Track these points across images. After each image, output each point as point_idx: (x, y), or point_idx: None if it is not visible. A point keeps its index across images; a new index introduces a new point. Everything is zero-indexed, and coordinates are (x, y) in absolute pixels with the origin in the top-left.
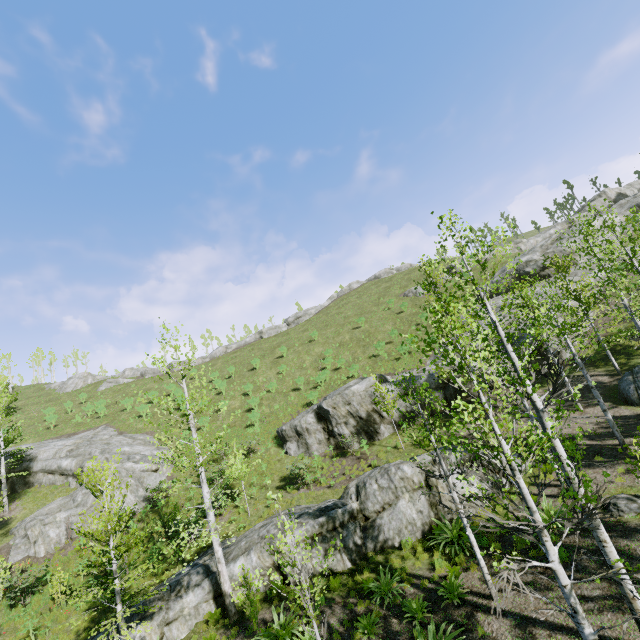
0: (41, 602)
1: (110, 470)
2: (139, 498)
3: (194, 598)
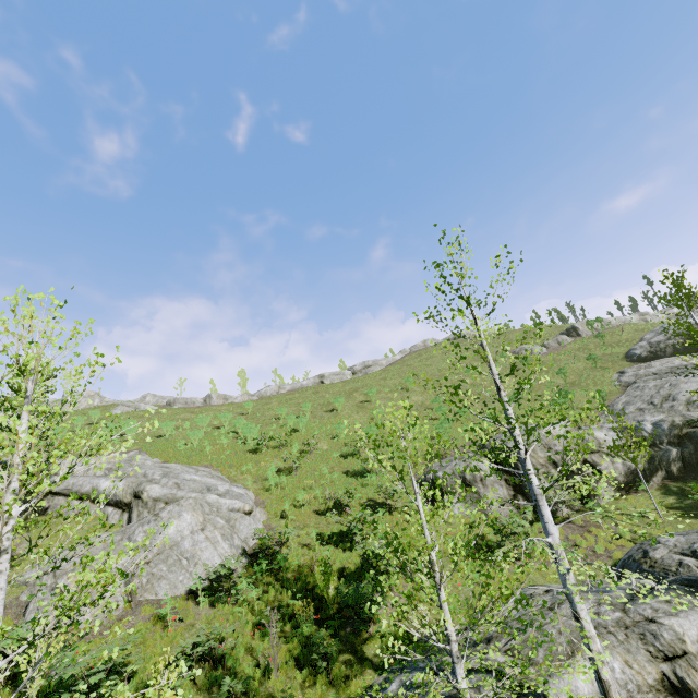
0: None
1: (187, 500)
2: (236, 549)
3: None
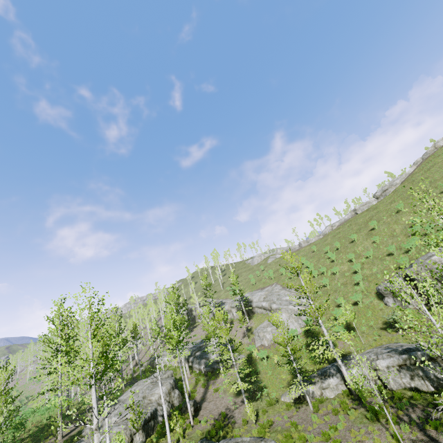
0: (271, 365)
1: (283, 309)
2: (300, 324)
3: (333, 381)
